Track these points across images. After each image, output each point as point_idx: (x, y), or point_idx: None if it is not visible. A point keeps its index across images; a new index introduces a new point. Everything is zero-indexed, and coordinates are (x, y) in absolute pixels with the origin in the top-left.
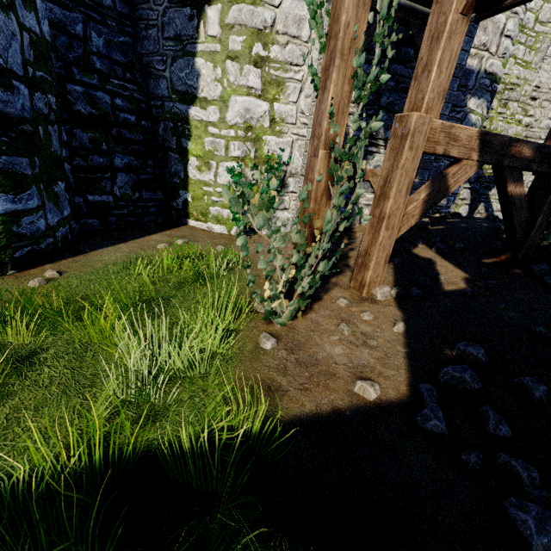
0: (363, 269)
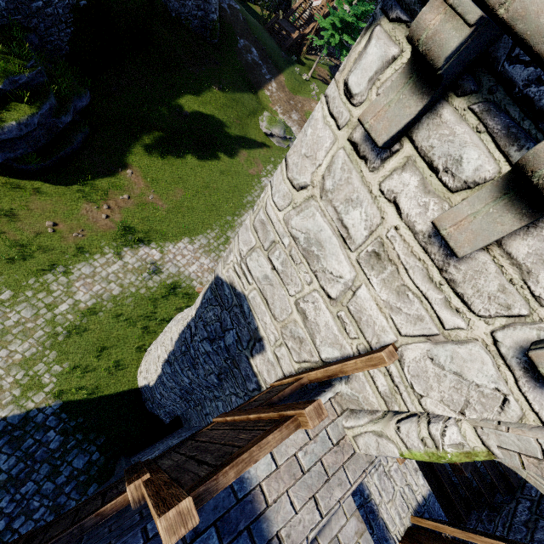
0: None
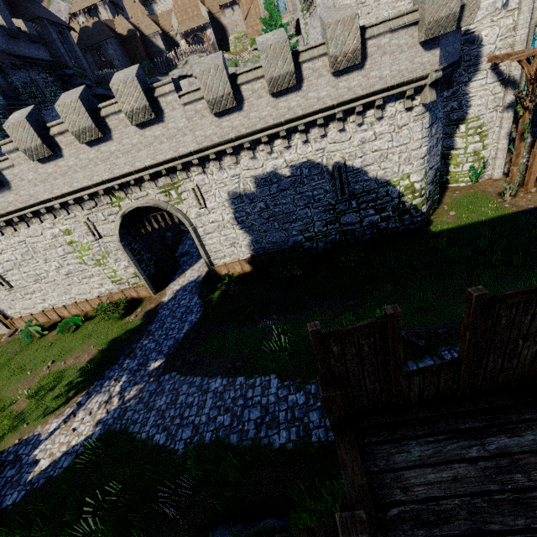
0: (527, 185)
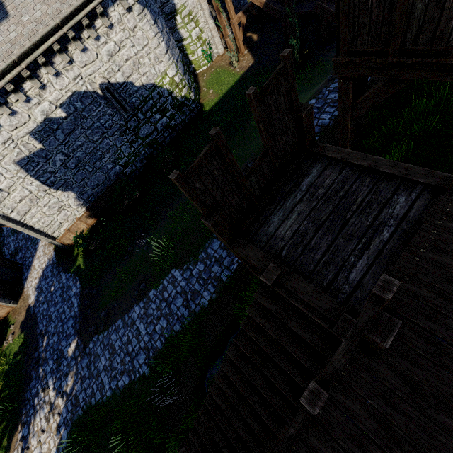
0: (241, 50)
